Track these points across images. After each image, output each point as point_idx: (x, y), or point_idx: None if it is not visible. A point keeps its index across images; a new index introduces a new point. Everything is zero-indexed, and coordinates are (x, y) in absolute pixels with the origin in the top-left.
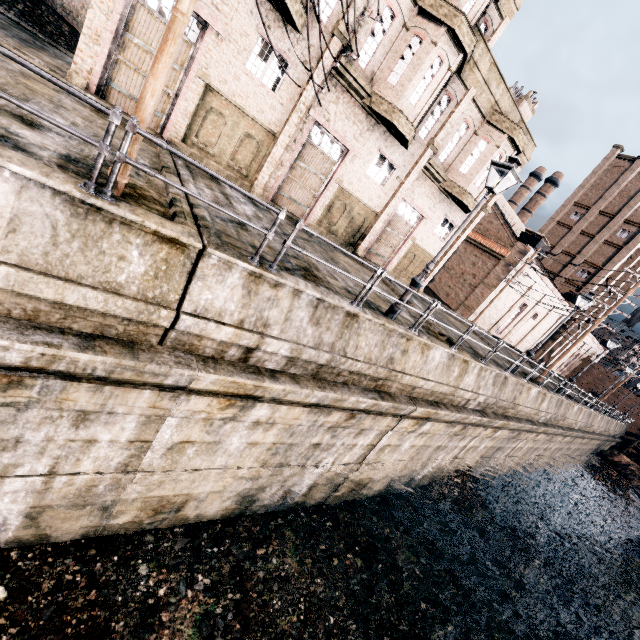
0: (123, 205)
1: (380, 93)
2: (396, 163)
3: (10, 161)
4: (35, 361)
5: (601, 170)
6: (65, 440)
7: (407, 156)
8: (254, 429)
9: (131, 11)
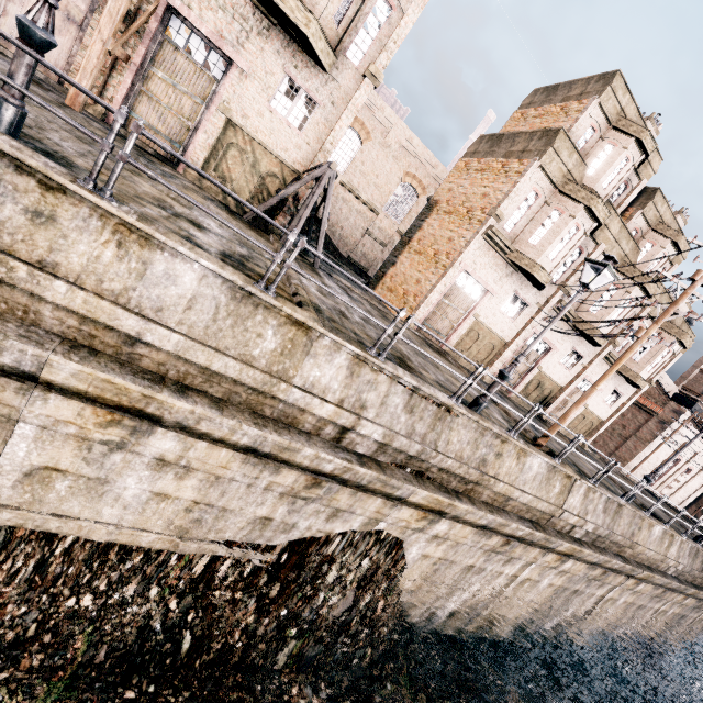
0: (560, 464)
1: (583, 317)
2: (583, 354)
3: (544, 456)
4: (523, 535)
5: None
6: (495, 571)
7: (592, 349)
8: (556, 575)
9: (449, 289)
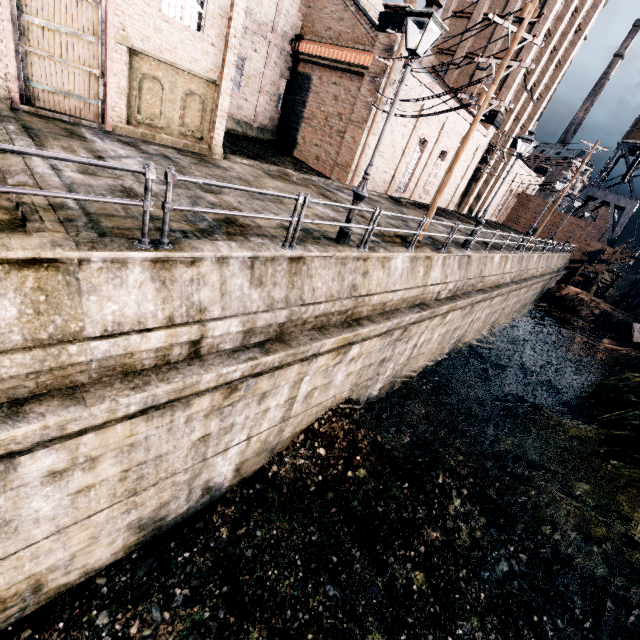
0: None
1: None
2: None
3: None
4: None
5: None
6: None
7: None
8: None
9: None
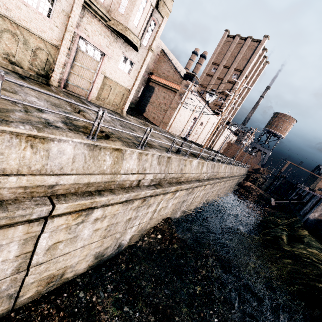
0: None
1: None
2: None
3: None
4: None
5: (221, 44)
6: None
7: None
8: None
9: None
